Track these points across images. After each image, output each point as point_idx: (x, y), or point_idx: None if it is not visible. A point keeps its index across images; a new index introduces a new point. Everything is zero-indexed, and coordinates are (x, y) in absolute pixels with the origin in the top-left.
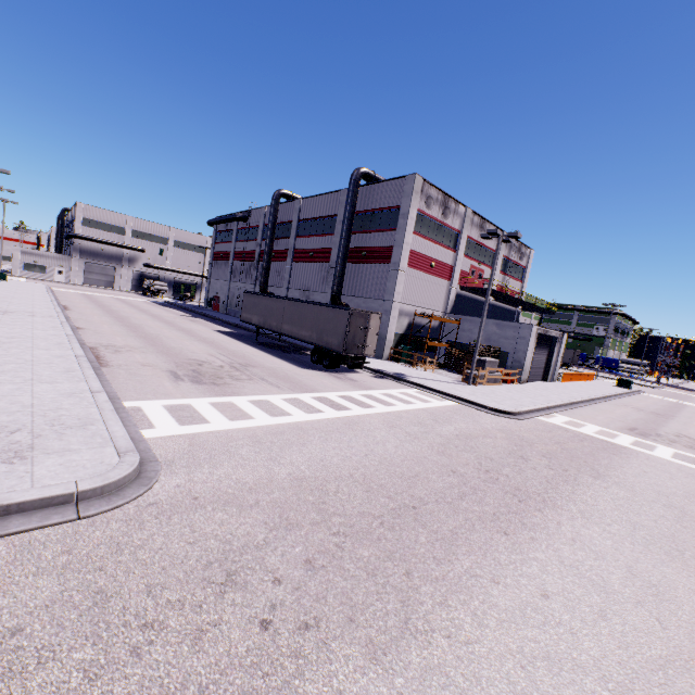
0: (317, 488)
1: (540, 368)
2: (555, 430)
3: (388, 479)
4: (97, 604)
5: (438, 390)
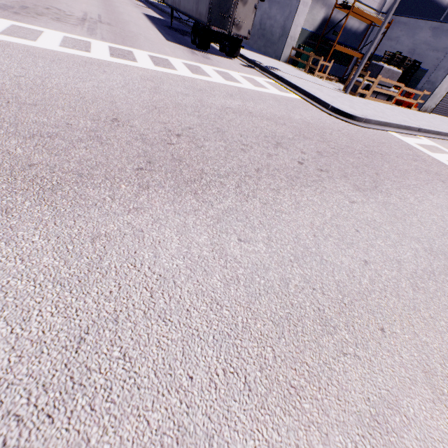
0: None
1: None
2: (392, 144)
3: None
4: None
5: (292, 83)
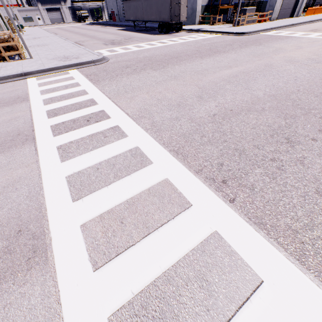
0: (150, 57)
1: (289, 8)
2: (262, 36)
3: (172, 54)
4: (104, 70)
5: (214, 31)
